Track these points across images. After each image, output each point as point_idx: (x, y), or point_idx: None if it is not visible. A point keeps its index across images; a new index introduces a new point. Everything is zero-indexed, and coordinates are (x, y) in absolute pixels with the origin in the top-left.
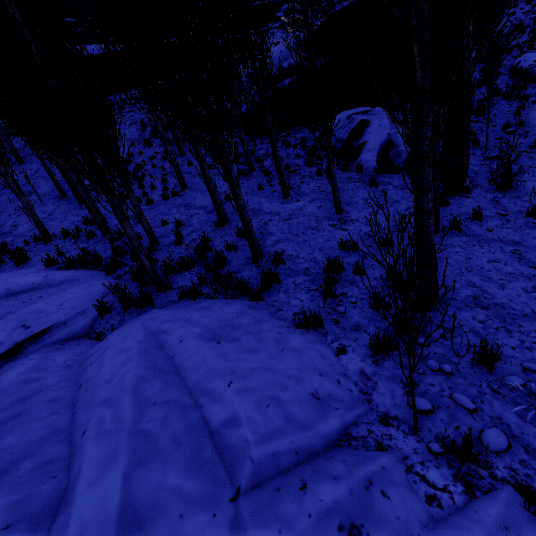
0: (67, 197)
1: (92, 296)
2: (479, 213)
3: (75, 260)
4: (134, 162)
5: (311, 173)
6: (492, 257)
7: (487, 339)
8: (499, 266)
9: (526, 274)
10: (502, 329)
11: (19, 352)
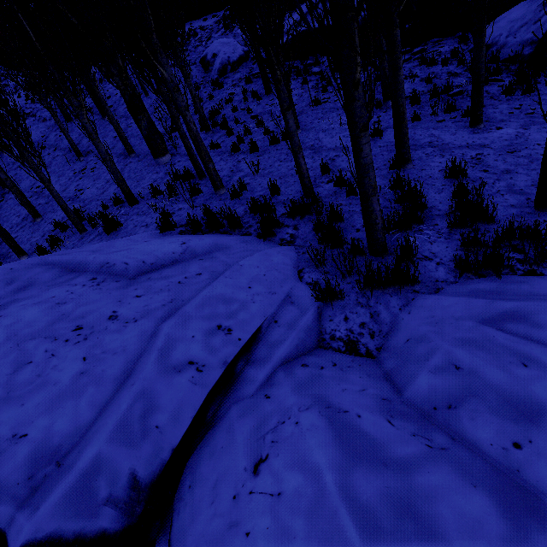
0: (133, 153)
1: (282, 271)
2: None
3: (199, 222)
4: (204, 108)
5: (491, 93)
6: None
7: None
8: None
9: None
10: None
11: (234, 380)
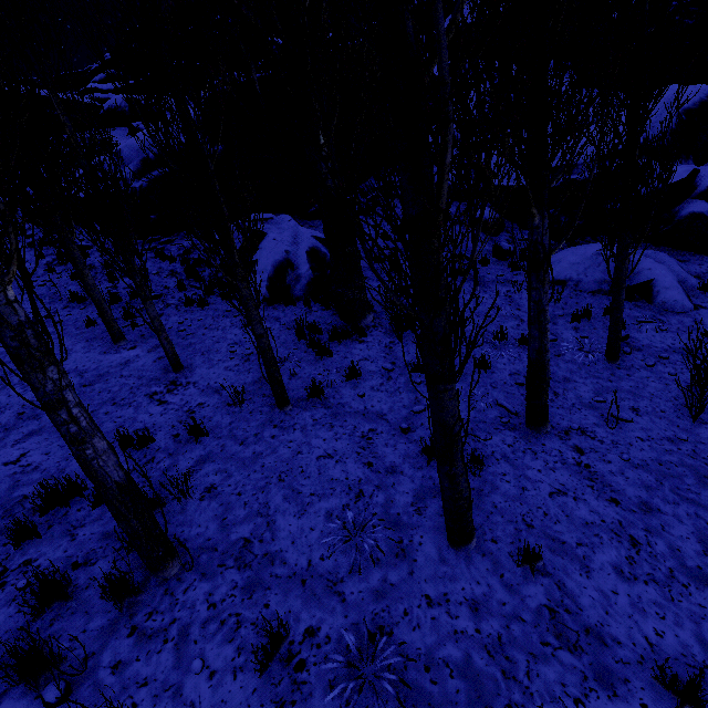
0: None
1: None
2: (354, 371)
3: None
4: None
5: (181, 301)
6: (329, 448)
7: (187, 656)
8: (327, 466)
9: (351, 479)
10: (232, 621)
11: None
